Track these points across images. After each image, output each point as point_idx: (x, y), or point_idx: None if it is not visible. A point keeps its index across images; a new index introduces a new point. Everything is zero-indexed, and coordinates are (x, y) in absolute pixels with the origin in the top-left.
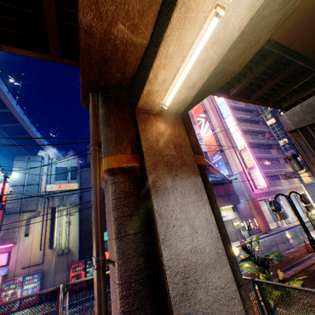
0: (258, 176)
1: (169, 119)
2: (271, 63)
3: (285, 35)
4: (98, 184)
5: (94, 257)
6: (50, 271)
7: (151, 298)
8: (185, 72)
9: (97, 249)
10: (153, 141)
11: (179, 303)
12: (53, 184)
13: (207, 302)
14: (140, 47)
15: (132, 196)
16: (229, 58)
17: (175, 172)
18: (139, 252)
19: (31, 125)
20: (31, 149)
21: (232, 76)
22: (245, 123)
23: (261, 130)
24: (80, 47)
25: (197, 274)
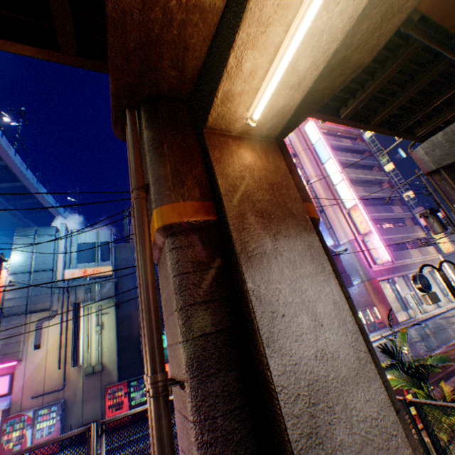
0: (377, 245)
1: (258, 145)
2: (406, 62)
3: (439, 2)
4: (148, 252)
5: (148, 376)
6: (76, 400)
7: (253, 443)
8: (289, 53)
9: (152, 361)
10: (236, 178)
11: (306, 452)
12: (74, 269)
13: (354, 447)
14: (210, 15)
15: (206, 269)
16: (355, 37)
17: (276, 227)
18: (226, 364)
19: (38, 184)
20: (40, 220)
21: (356, 73)
22: (354, 170)
23: (376, 179)
24: (107, 16)
25: (330, 398)
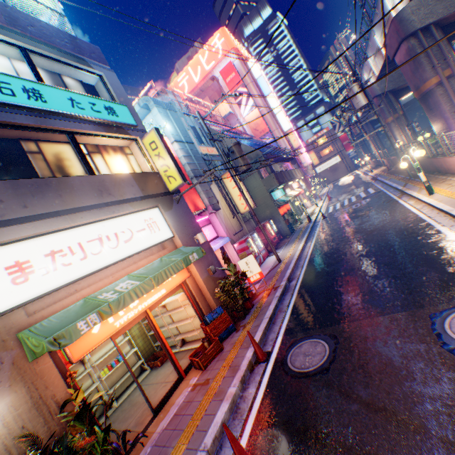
0: (305, 155)
1: None
2: None
3: None
4: None
5: None
6: None
7: None
8: None
9: None
10: None
11: None
12: (202, 147)
13: None
14: None
15: None
16: None
17: None
18: None
19: None
20: None
21: None
22: None
23: None
24: None
25: None
